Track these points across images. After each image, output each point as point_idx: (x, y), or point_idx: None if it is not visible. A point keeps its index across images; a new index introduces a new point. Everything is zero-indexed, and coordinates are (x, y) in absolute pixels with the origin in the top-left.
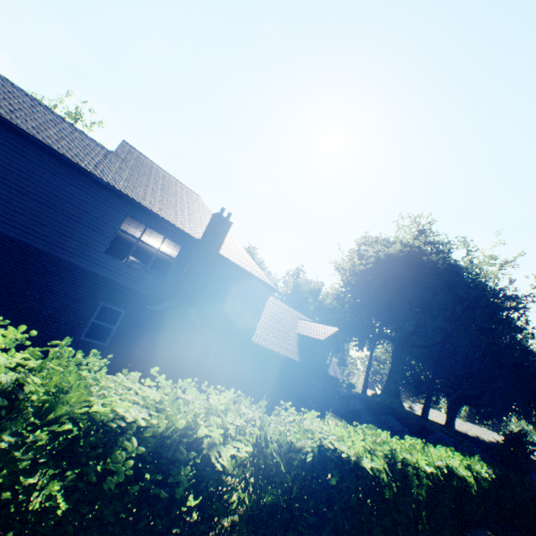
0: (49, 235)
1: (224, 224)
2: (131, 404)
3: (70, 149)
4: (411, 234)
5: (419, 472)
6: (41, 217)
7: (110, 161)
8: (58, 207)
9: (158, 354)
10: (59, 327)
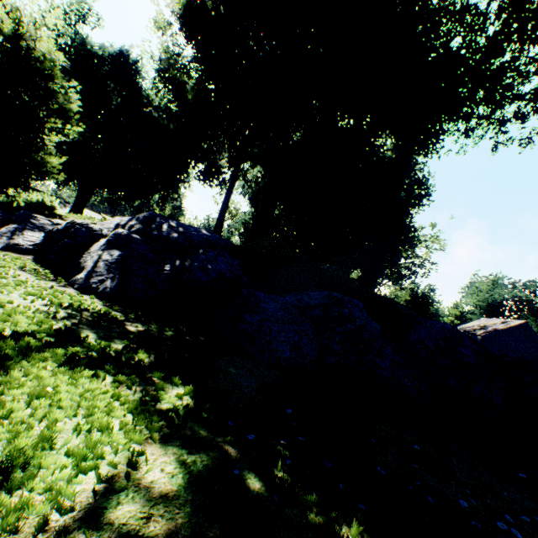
0: None
1: None
2: None
3: None
4: None
5: None
6: None
7: None
8: None
9: None
10: None
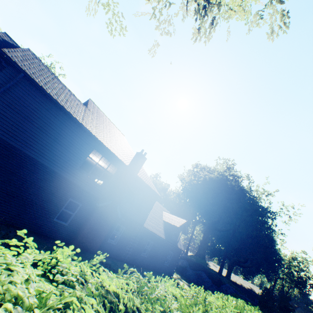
0: (51, 156)
1: (143, 159)
2: (179, 312)
3: (71, 108)
4: (223, 168)
5: None
6: (48, 145)
7: (87, 114)
8: (59, 140)
9: (95, 232)
10: (43, 212)
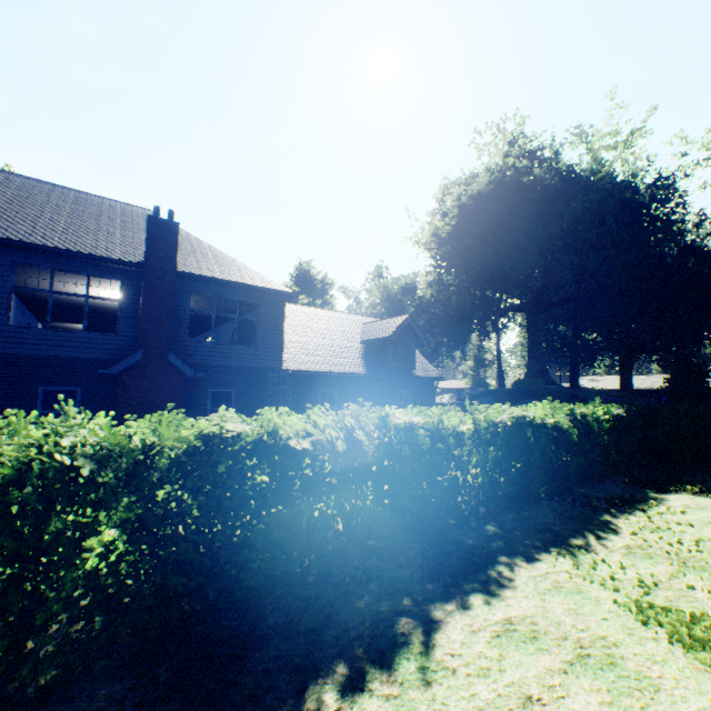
0: None
1: (167, 229)
2: None
3: None
4: (500, 153)
5: (442, 433)
6: None
7: None
8: None
9: None
10: None
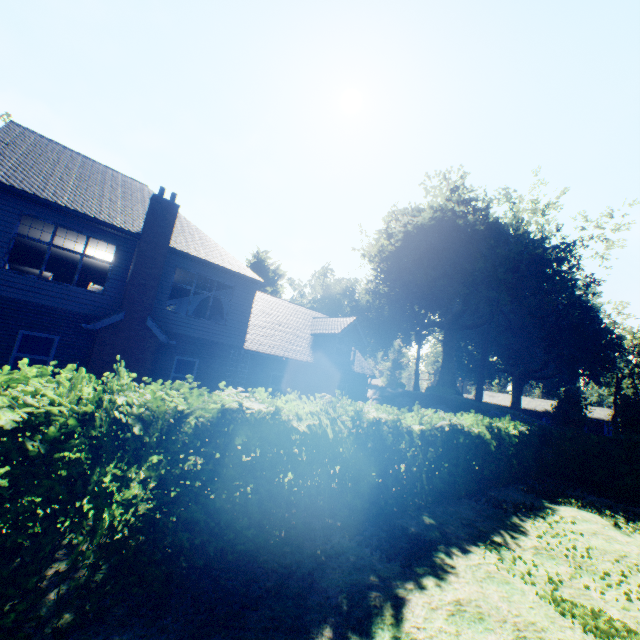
0: None
1: (168, 209)
2: None
3: None
4: (443, 196)
5: (400, 431)
6: None
7: None
8: None
9: None
10: None
